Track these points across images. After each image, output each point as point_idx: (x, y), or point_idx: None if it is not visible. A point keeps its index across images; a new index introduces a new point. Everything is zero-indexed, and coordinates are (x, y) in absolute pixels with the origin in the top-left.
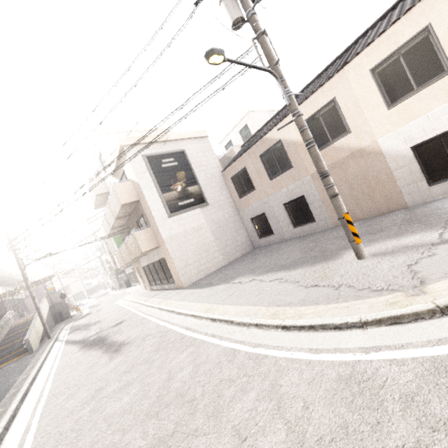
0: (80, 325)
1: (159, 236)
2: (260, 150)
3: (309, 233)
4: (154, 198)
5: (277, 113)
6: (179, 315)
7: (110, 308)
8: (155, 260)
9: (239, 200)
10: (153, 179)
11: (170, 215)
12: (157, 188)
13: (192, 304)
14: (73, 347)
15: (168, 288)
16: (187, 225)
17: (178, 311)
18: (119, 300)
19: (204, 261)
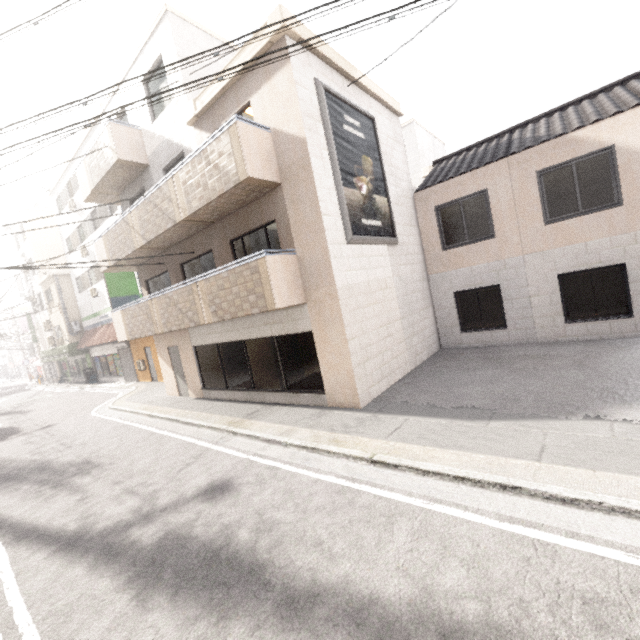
0: (13, 463)
1: (322, 278)
2: (544, 161)
3: (605, 337)
4: (327, 187)
5: (545, 114)
6: (581, 508)
7: (91, 426)
8: (266, 334)
9: (441, 253)
10: (331, 144)
11: (351, 237)
12: (336, 168)
13: (574, 471)
14: (75, 570)
15: (283, 400)
16: (371, 272)
17: (574, 496)
18: (98, 409)
19: (388, 356)
